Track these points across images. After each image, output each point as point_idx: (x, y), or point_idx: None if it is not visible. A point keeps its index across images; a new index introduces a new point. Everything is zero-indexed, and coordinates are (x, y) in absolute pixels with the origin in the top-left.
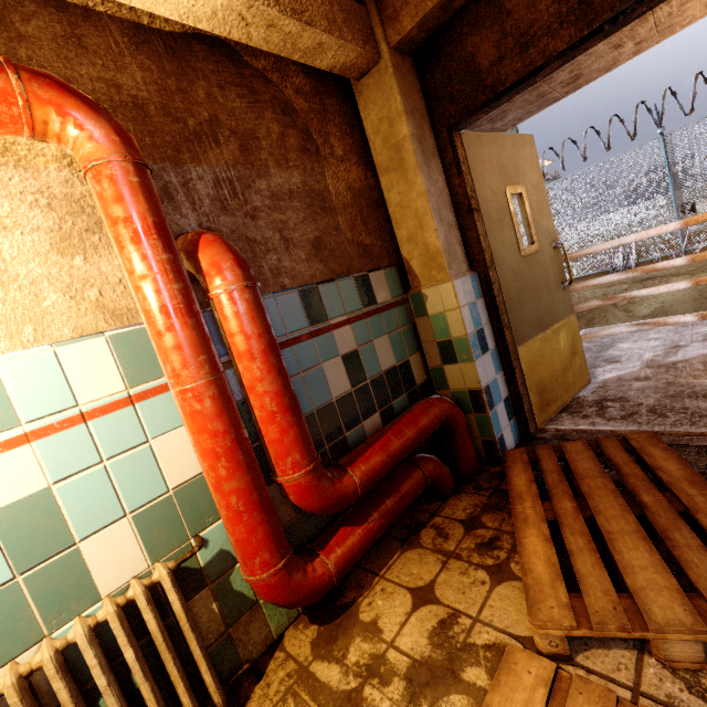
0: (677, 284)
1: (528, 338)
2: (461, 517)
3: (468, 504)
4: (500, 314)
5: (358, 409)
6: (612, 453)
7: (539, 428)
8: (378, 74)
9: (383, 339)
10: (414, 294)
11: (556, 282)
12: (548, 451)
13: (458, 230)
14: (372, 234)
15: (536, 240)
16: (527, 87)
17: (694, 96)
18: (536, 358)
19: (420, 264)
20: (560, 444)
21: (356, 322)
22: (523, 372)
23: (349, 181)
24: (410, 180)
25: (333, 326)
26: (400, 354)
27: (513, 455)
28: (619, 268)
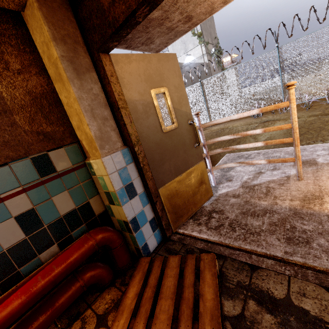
0: (257, 143)
1: (168, 181)
2: (100, 312)
3: (110, 298)
4: (144, 172)
5: (33, 248)
6: (187, 273)
7: (174, 231)
8: (30, 7)
9: (63, 194)
10: (87, 162)
11: (190, 144)
12: (159, 263)
13: (114, 120)
14: (55, 123)
15: (175, 121)
16: (136, 25)
17: (292, 27)
18: (173, 192)
19: (86, 144)
20: (168, 258)
21: (32, 189)
22: (162, 203)
23: (28, 88)
24: (67, 89)
25: (4, 198)
26: (80, 199)
27: (141, 264)
28: (255, 115)
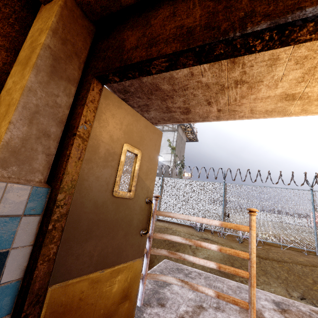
0: (209, 262)
1: (76, 275)
2: None
3: None
4: (46, 241)
5: None
6: None
7: None
8: (54, 3)
9: None
10: None
11: (137, 227)
12: None
13: (58, 144)
14: None
15: (133, 190)
16: (146, 74)
17: (236, 175)
18: (73, 301)
19: None
20: None
21: None
22: None
23: None
24: (24, 74)
25: None
26: None
27: None
28: (198, 228)
